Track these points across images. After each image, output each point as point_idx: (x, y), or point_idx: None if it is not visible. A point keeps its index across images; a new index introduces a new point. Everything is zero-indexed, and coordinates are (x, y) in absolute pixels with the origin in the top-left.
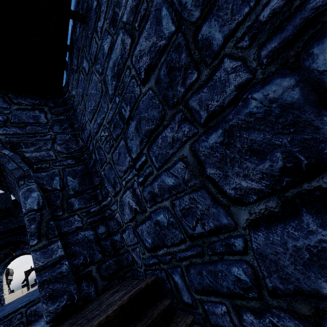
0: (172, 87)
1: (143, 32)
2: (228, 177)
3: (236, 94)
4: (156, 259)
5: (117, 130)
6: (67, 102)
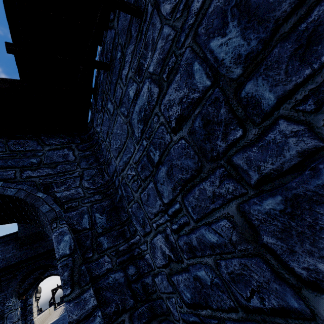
0: (210, 140)
1: (172, 84)
2: (295, 253)
3: (300, 160)
4: (197, 318)
5: (145, 172)
6: (92, 138)
